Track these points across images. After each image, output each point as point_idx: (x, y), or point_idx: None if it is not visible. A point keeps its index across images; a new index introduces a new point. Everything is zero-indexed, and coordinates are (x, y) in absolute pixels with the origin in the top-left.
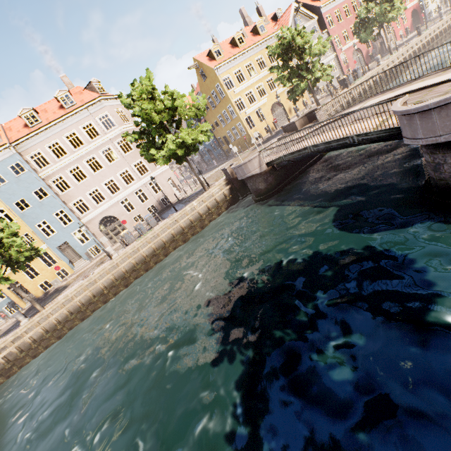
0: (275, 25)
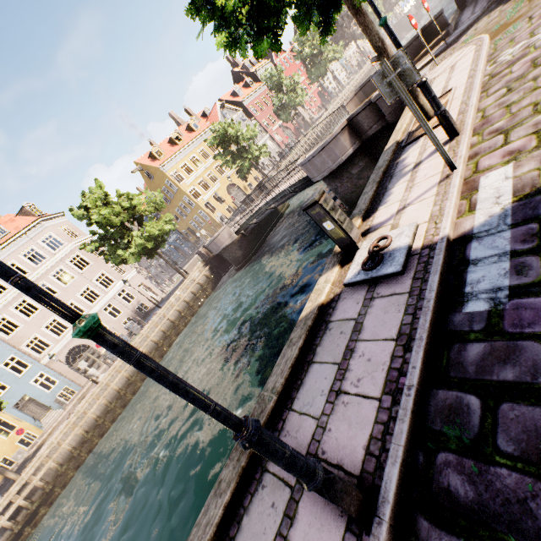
0: (206, 120)
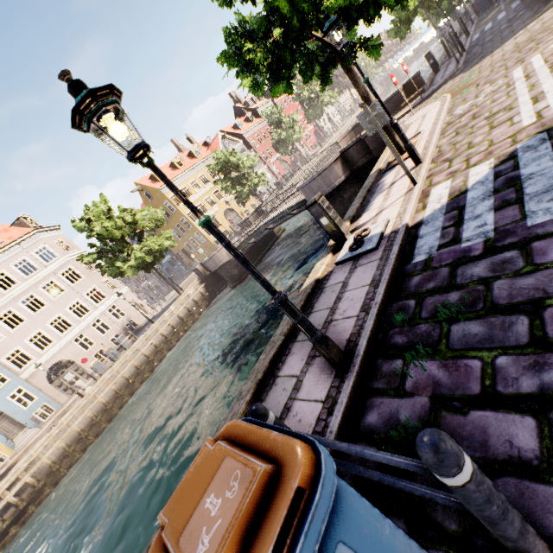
0: (207, 149)
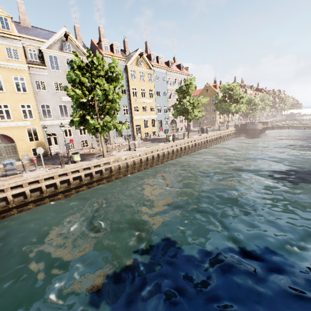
0: None
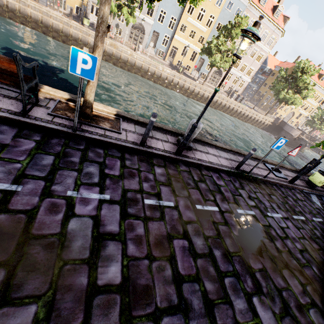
0: None
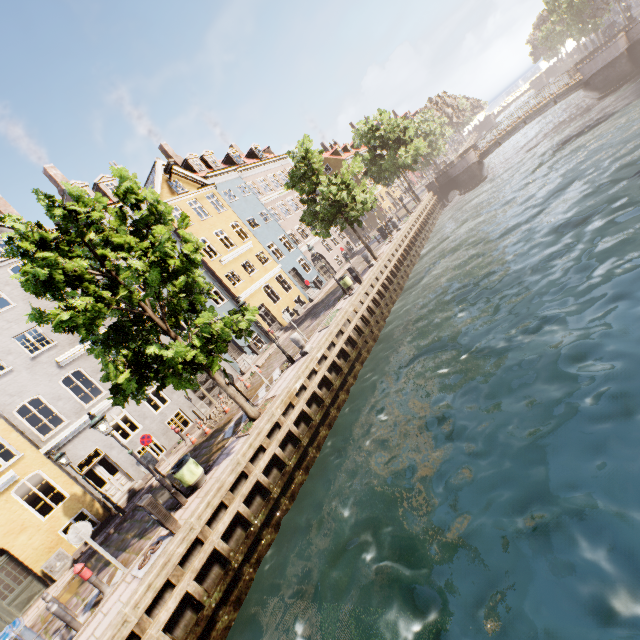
0: None
